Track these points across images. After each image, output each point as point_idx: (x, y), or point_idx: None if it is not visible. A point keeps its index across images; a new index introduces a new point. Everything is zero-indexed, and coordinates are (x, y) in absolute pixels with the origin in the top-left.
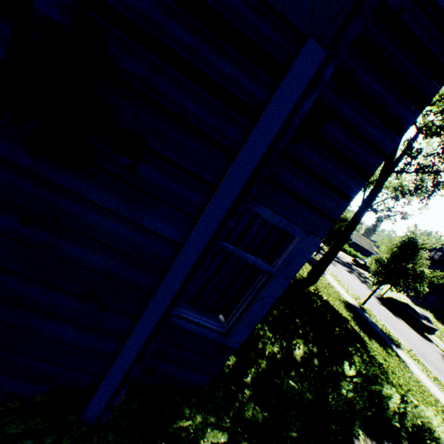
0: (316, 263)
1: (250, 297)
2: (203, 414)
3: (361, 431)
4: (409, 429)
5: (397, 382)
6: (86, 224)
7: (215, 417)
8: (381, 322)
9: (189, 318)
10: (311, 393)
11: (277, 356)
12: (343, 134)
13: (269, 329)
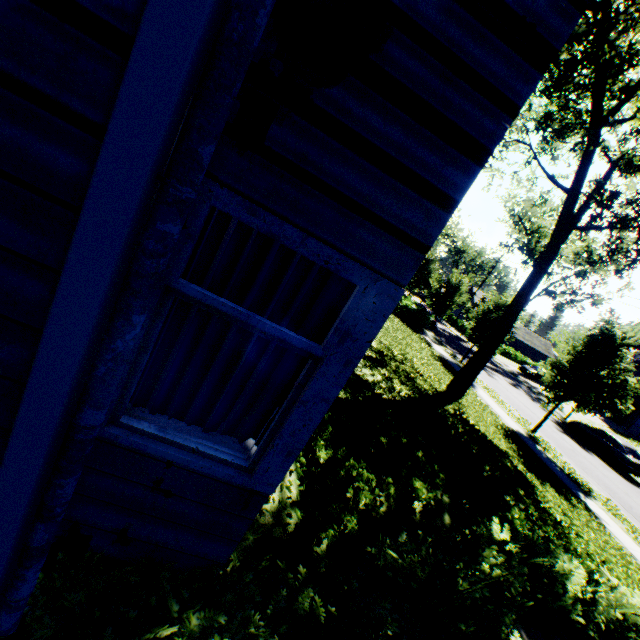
0: (460, 371)
1: (286, 403)
2: (206, 613)
3: (520, 632)
4: (602, 627)
5: (585, 550)
6: None
7: (242, 615)
8: (561, 459)
9: (178, 441)
10: (425, 570)
11: (379, 509)
12: (425, 66)
13: (370, 467)
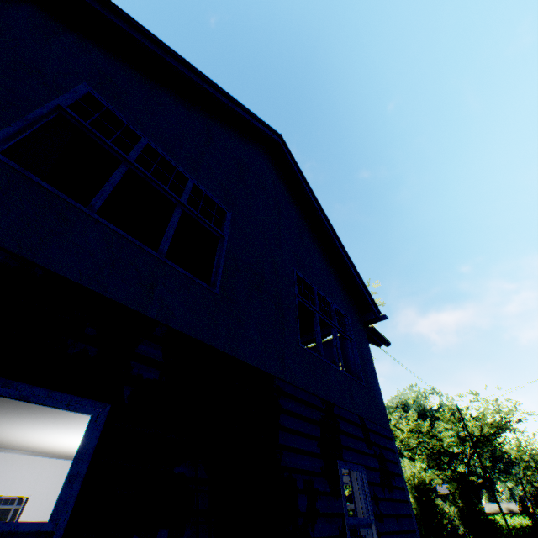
0: None
1: None
2: None
3: None
4: None
5: None
6: (400, 510)
7: None
8: None
9: None
10: None
11: None
12: None
13: None
